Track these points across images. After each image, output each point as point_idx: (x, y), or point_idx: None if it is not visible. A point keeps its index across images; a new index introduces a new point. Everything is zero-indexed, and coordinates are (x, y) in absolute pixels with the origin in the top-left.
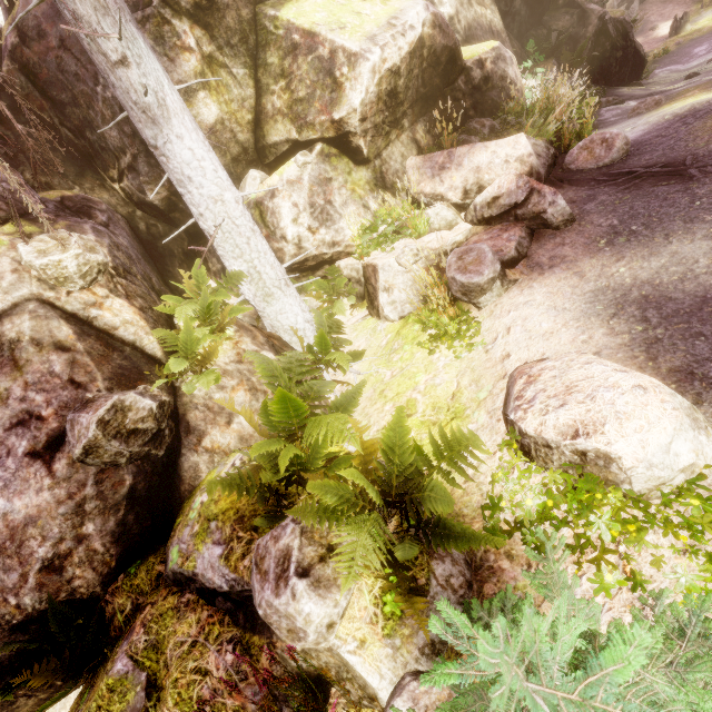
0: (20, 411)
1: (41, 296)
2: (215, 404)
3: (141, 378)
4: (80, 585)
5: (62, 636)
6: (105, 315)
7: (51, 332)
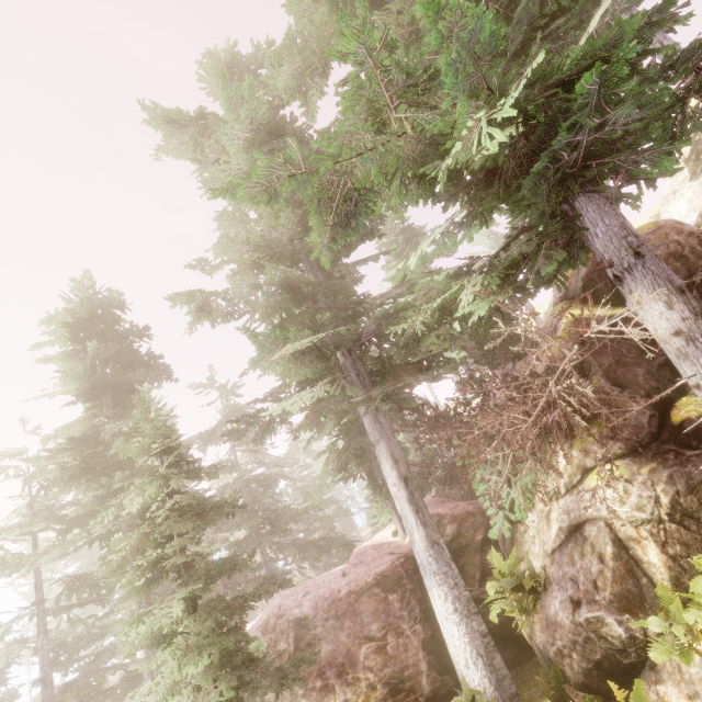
0: (575, 575)
1: (607, 520)
2: (687, 672)
3: (639, 607)
4: (566, 672)
5: (554, 681)
6: (638, 549)
7: (601, 545)
